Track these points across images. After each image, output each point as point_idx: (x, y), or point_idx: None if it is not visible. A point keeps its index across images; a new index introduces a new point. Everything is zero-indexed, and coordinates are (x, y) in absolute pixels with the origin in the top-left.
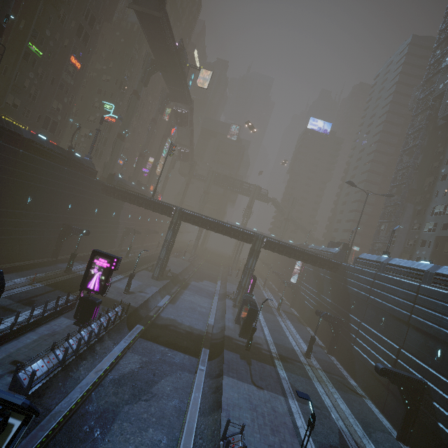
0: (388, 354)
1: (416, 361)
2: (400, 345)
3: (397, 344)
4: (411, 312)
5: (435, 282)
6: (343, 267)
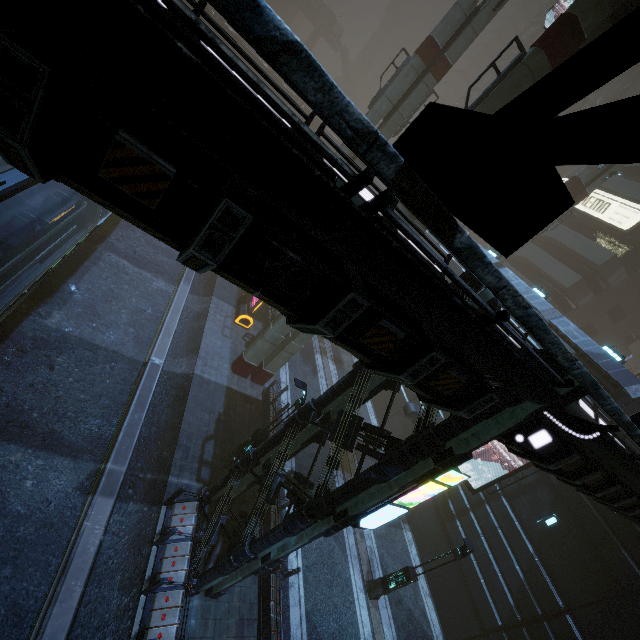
0: None
1: None
2: None
3: None
4: None
5: None
6: None
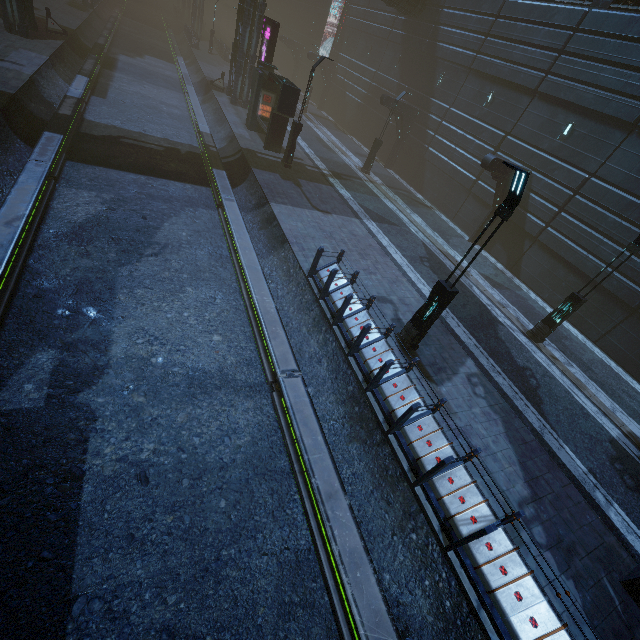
0: (483, 148)
1: (527, 148)
2: (508, 131)
3: (504, 130)
4: (549, 71)
5: (616, 1)
6: (435, 1)
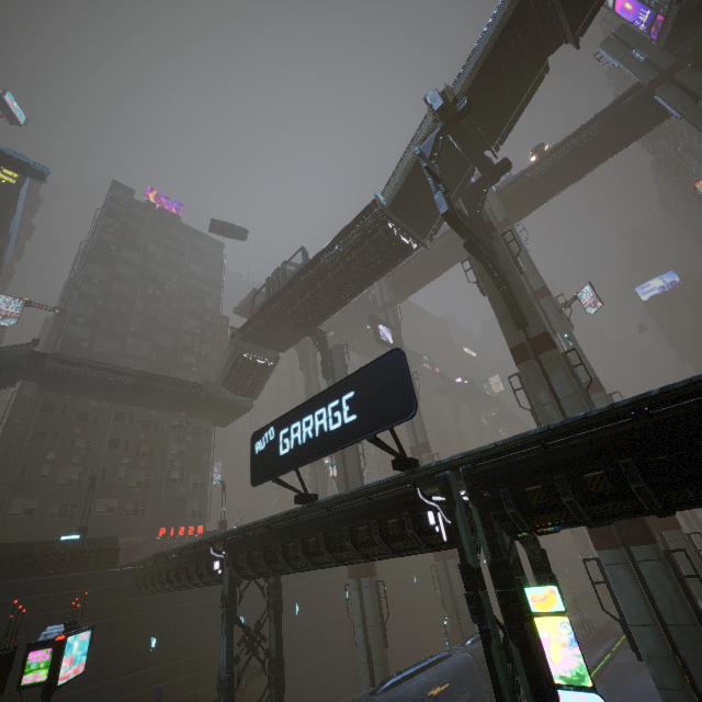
0: None
1: None
2: None
3: None
4: None
5: None
6: None
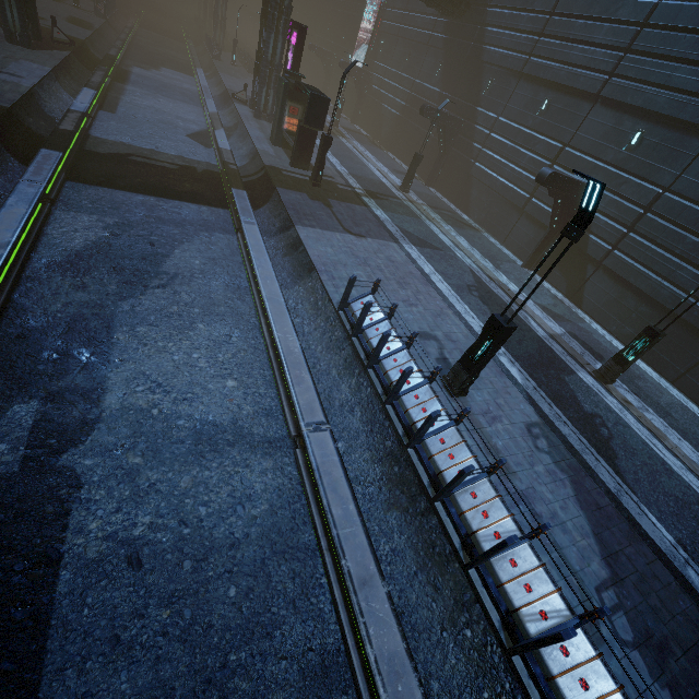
0: (538, 162)
1: (588, 160)
2: (566, 142)
3: (561, 140)
4: (613, 73)
5: None
6: (481, 0)
